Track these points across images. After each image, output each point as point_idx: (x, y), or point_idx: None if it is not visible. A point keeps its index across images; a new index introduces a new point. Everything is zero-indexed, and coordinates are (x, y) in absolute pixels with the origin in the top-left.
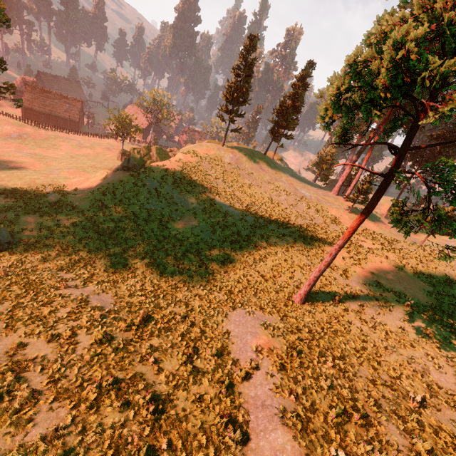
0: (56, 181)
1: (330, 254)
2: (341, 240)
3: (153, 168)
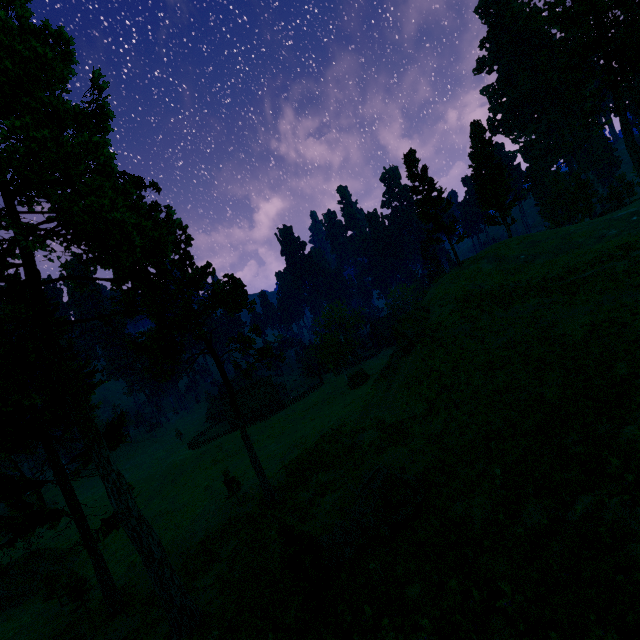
0: (340, 433)
1: None
2: None
3: (437, 322)
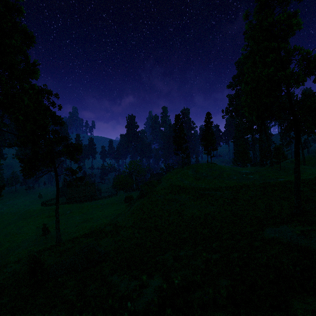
0: (103, 222)
1: (295, 171)
2: (295, 160)
3: (156, 190)
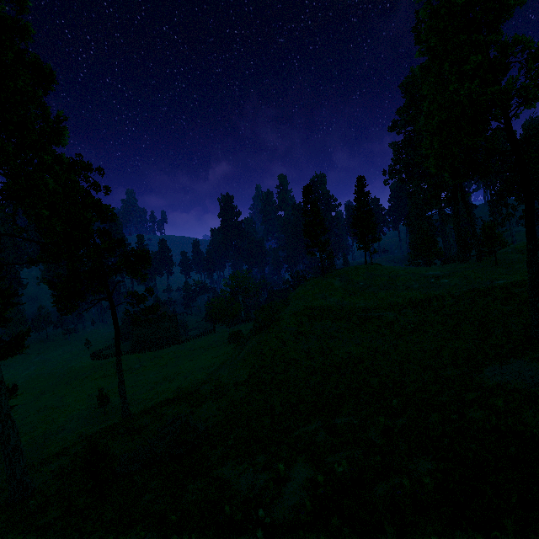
0: (197, 378)
1: (529, 263)
2: (529, 243)
3: (282, 317)
